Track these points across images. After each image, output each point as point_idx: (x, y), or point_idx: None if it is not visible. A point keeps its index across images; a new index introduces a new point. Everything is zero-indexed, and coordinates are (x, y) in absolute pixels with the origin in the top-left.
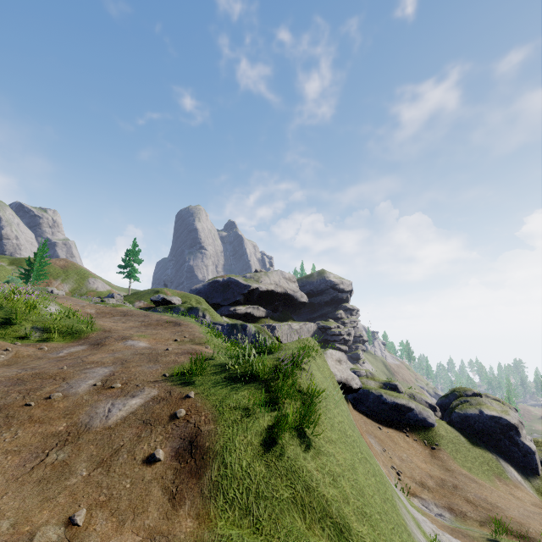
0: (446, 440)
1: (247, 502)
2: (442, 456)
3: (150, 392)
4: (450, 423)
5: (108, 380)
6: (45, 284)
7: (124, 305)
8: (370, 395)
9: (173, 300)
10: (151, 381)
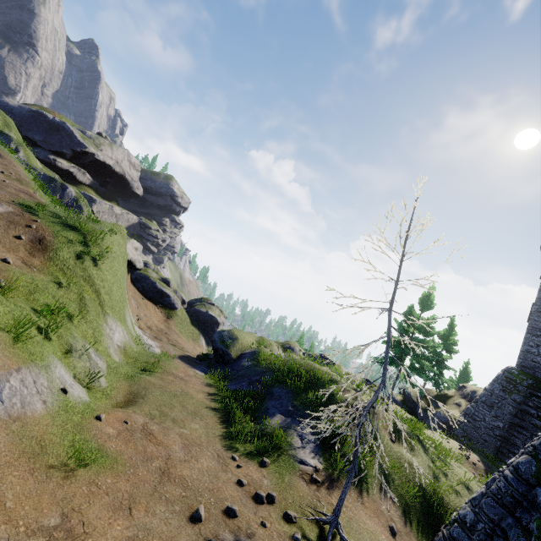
0: (179, 317)
1: (63, 268)
2: (171, 322)
3: (8, 208)
4: (188, 312)
5: None
6: None
7: None
8: (148, 280)
9: None
10: (5, 201)
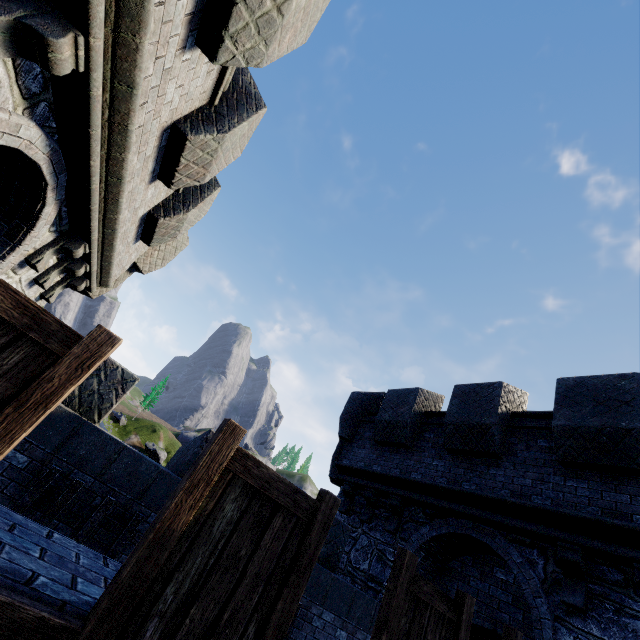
0: None
1: None
2: None
3: None
4: None
5: None
6: None
7: None
8: None
9: (161, 453)
10: None
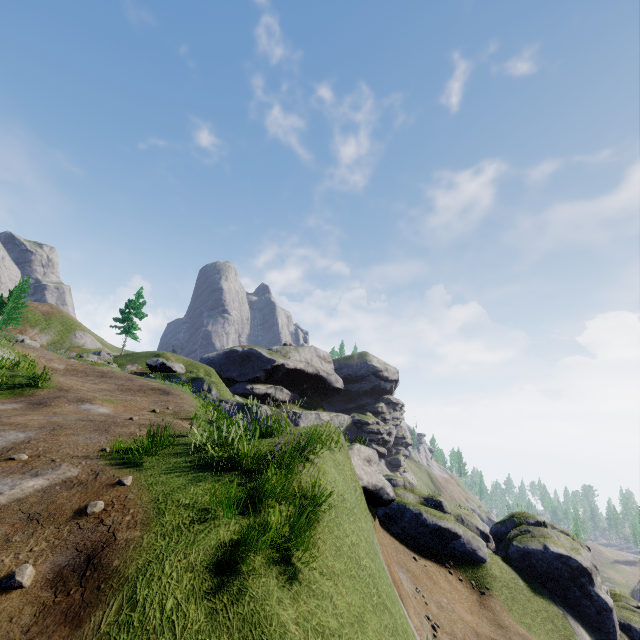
0: (500, 583)
1: None
2: (494, 605)
3: (66, 471)
4: (505, 560)
5: (14, 449)
6: (17, 332)
7: (108, 365)
8: (406, 513)
9: (174, 367)
10: (78, 456)
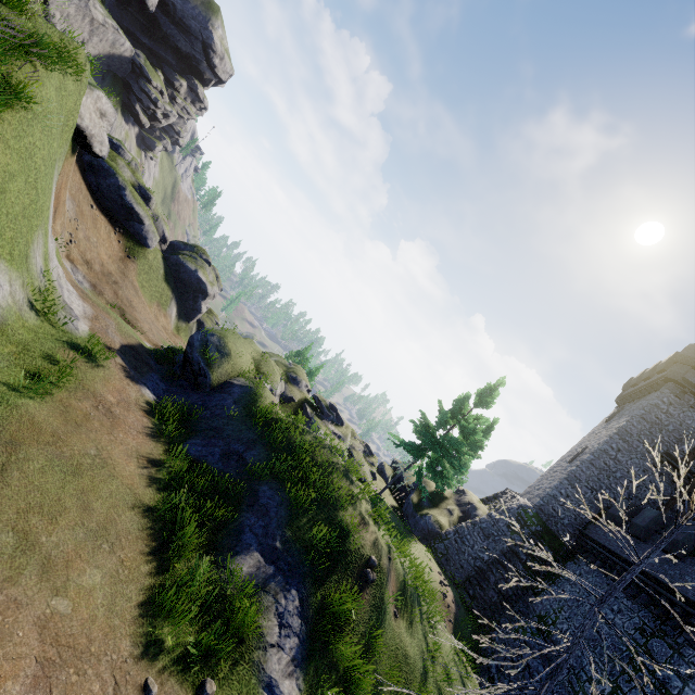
0: (147, 263)
1: None
2: (131, 266)
3: None
4: (165, 258)
5: None
6: None
7: None
8: (113, 179)
9: None
10: None
